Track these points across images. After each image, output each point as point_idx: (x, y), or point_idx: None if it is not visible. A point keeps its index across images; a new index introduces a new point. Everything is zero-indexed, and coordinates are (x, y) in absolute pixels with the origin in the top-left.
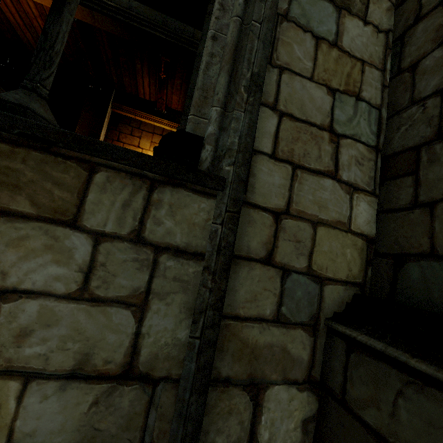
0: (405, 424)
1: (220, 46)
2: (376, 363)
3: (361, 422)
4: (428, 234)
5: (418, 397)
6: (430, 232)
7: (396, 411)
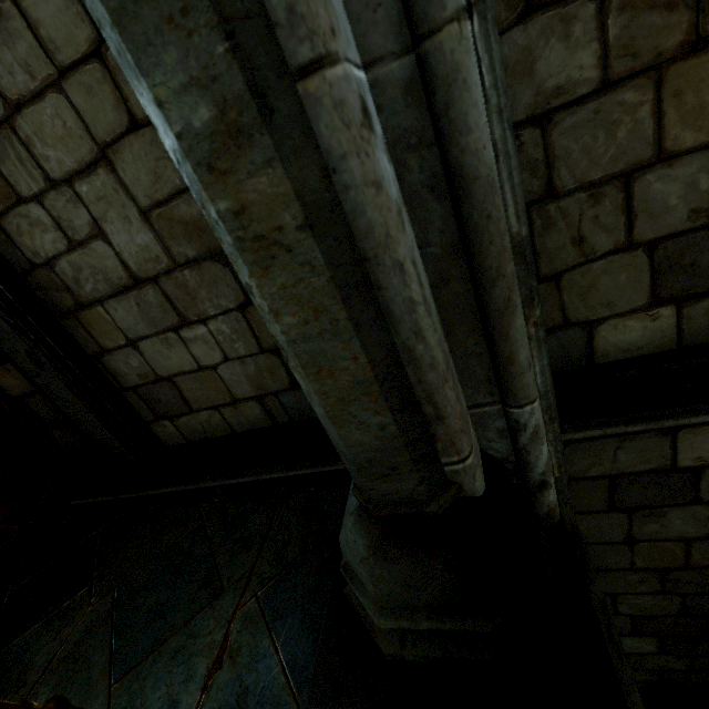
0: (624, 461)
1: (383, 146)
2: (593, 443)
3: (587, 479)
4: (559, 308)
5: (632, 443)
6: (560, 305)
7: (617, 458)
